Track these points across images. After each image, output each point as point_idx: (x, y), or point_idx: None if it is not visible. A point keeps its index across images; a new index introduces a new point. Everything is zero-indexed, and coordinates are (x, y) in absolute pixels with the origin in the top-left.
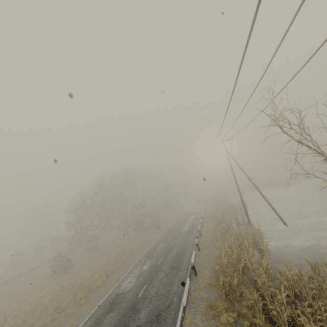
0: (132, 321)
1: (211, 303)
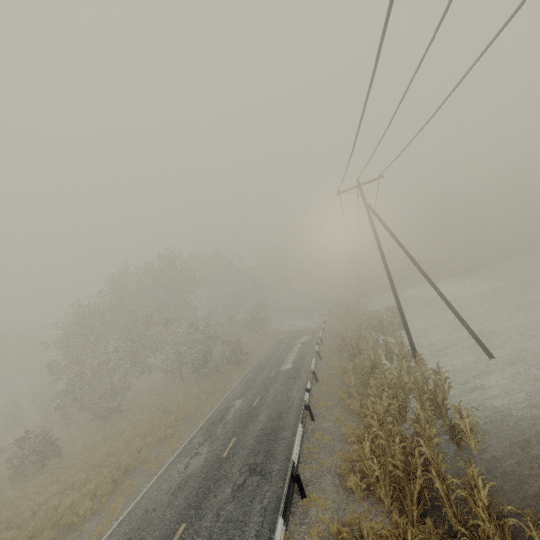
0: None
1: None
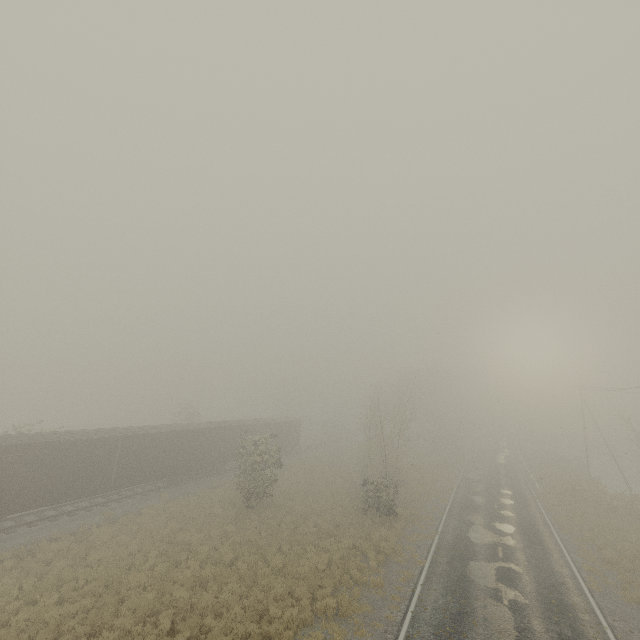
0: (500, 488)
1: (557, 494)
